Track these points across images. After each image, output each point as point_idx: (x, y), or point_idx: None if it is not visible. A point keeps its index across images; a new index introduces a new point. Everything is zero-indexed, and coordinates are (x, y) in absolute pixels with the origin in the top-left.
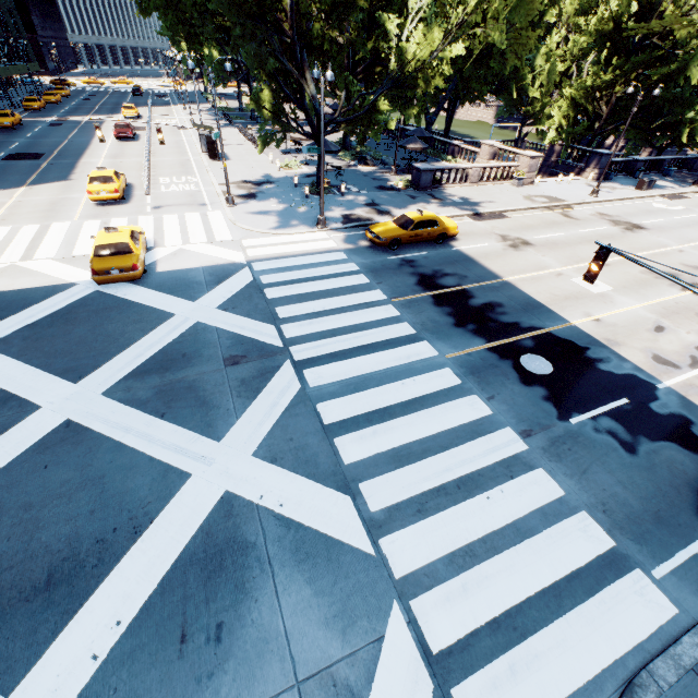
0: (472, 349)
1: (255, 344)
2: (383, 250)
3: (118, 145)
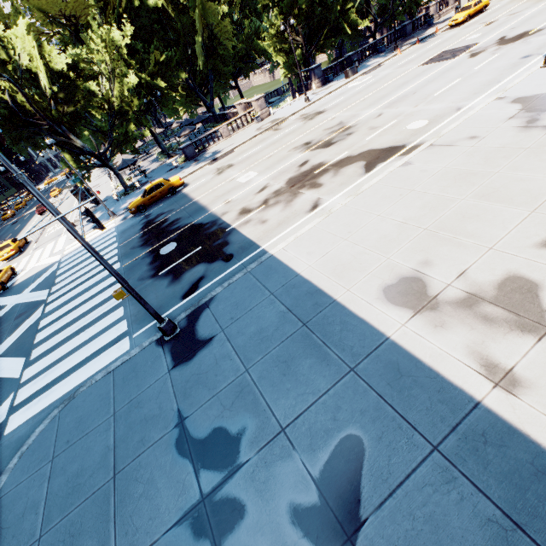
0: (140, 255)
1: (35, 303)
2: (138, 215)
3: (40, 219)
